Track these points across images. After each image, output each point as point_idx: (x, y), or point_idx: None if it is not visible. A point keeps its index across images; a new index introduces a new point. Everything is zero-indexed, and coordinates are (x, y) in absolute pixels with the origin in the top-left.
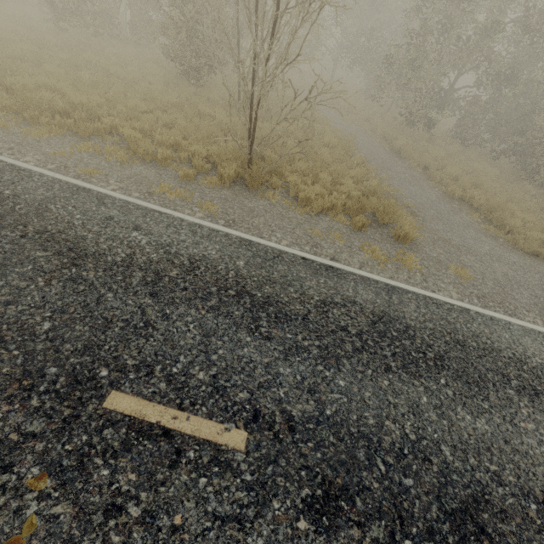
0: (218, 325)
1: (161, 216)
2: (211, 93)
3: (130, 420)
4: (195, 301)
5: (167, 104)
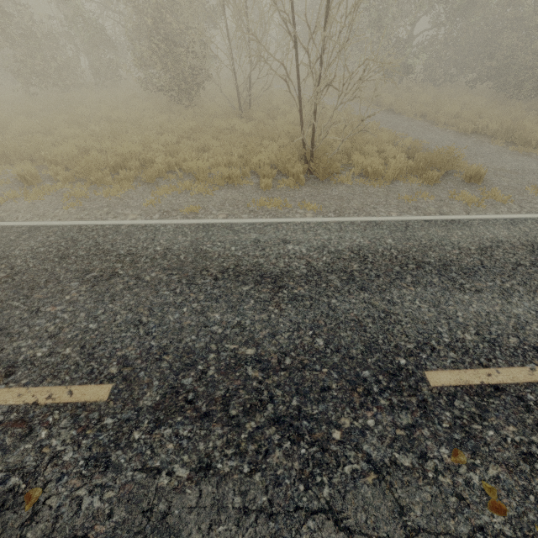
0: (434, 295)
1: (289, 225)
2: (209, 108)
3: (461, 389)
4: (396, 282)
5: (188, 131)
